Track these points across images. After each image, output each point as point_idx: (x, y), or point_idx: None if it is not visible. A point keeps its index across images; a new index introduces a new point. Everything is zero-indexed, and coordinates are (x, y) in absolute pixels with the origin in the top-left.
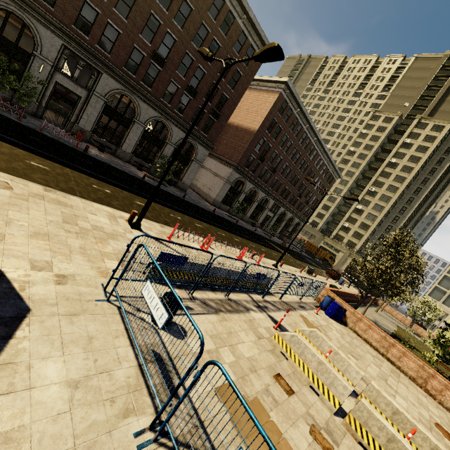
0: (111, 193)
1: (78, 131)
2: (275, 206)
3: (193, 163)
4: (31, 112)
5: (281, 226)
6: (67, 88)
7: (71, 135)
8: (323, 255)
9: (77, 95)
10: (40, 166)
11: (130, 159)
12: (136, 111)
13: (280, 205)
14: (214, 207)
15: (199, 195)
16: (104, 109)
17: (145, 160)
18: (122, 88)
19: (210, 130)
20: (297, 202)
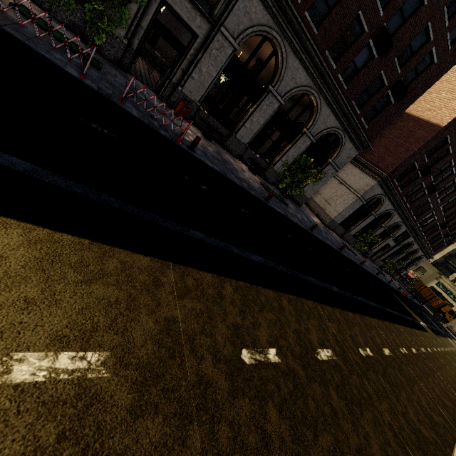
0: (280, 359)
1: (180, 101)
2: (403, 234)
3: (327, 167)
4: (113, 58)
5: (396, 259)
6: (177, 14)
7: (168, 106)
8: (439, 305)
9: (191, 32)
10: (60, 368)
11: (242, 152)
12: (278, 72)
13: (411, 234)
14: (329, 231)
15: (307, 204)
16: (228, 63)
17: (261, 156)
18: (270, 24)
19: (376, 118)
20: (434, 233)
